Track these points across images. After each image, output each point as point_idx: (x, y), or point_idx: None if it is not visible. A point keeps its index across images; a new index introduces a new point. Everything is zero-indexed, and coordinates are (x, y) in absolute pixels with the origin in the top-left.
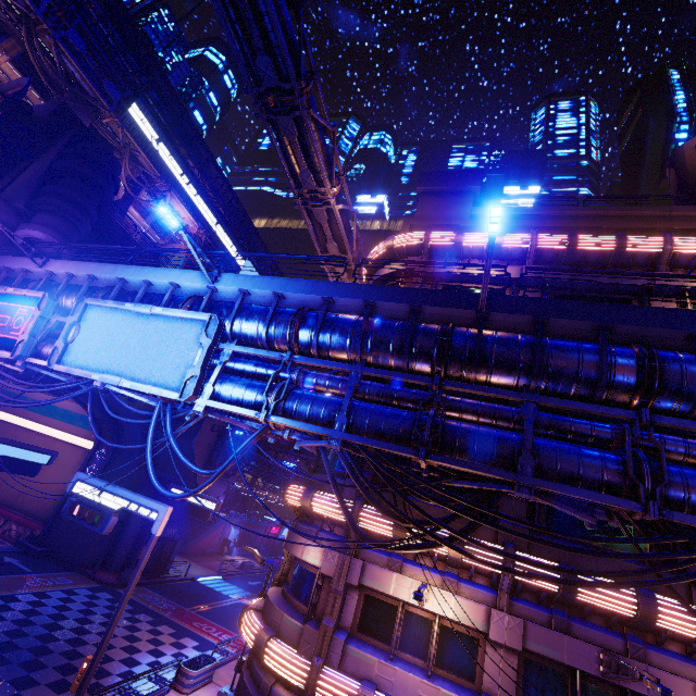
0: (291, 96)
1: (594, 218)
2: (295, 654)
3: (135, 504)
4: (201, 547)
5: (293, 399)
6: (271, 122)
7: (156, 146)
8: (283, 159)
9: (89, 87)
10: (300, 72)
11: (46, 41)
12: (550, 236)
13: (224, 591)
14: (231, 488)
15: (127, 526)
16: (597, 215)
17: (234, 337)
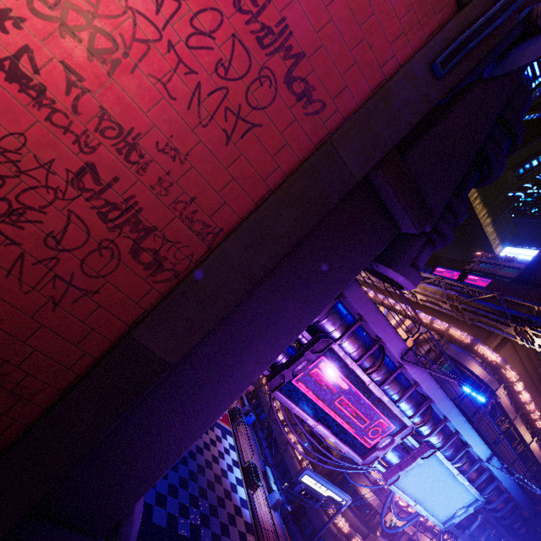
0: None
1: (540, 377)
2: None
3: (336, 495)
4: None
5: None
6: None
7: None
8: None
9: None
10: None
11: None
12: (537, 412)
13: None
14: None
15: None
16: None
17: None
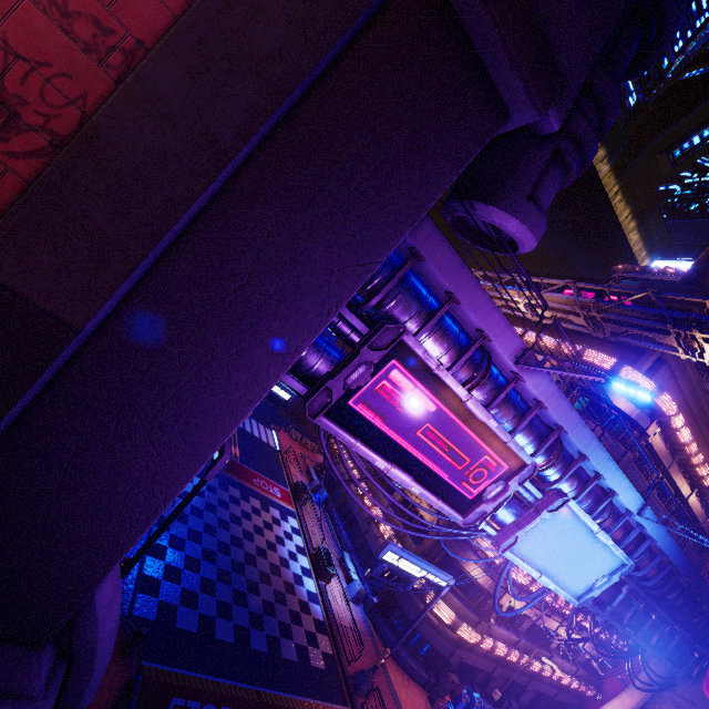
0: None
1: (703, 413)
2: (474, 632)
3: (433, 575)
4: None
5: None
6: None
7: None
8: None
9: None
10: None
11: None
12: (700, 456)
13: None
14: None
15: None
16: (705, 412)
17: None
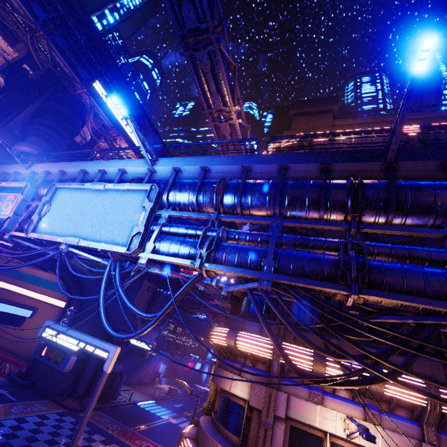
0: (207, 33)
1: (429, 119)
2: None
3: (90, 345)
4: (140, 378)
5: (221, 249)
6: (191, 59)
7: (110, 107)
8: (199, 87)
9: (69, 71)
10: (214, 14)
11: (42, 43)
12: (406, 127)
13: (157, 412)
14: (159, 335)
15: (88, 364)
16: (431, 117)
17: (169, 205)
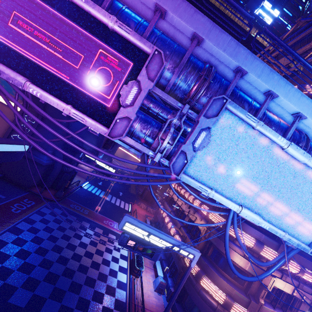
0: None
1: None
2: (247, 311)
3: (177, 247)
4: None
5: None
6: None
7: None
8: None
9: None
10: None
11: None
12: None
13: (96, 192)
14: None
15: (54, 168)
16: None
17: None
